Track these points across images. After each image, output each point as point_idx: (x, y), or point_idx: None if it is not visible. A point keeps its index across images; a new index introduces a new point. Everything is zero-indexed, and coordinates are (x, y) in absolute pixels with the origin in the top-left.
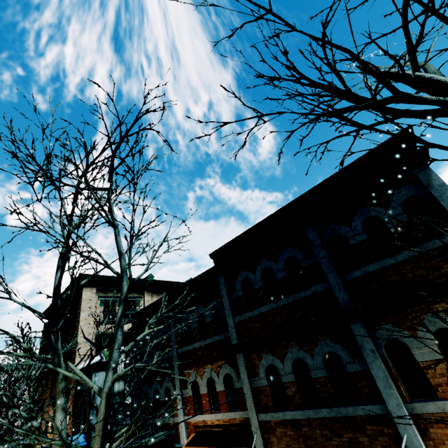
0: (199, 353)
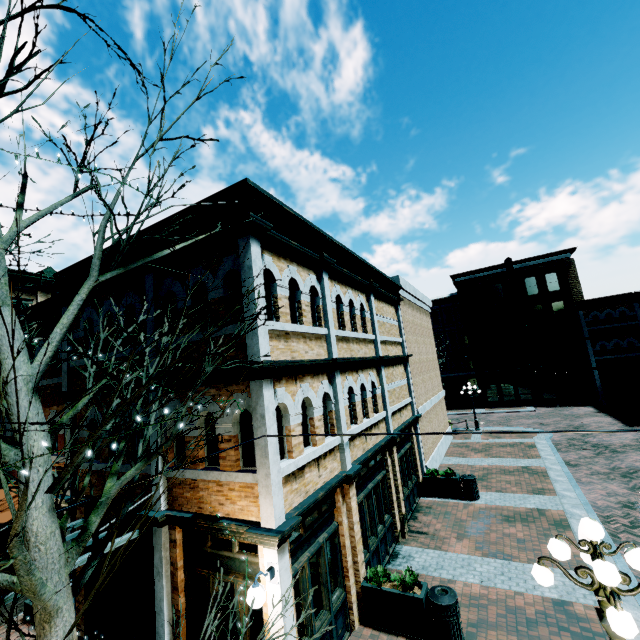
0: (48, 391)
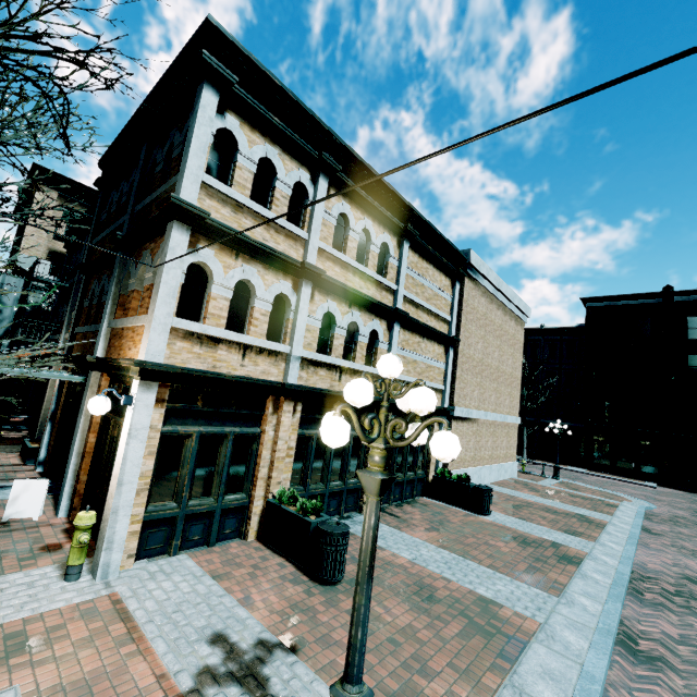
0: None
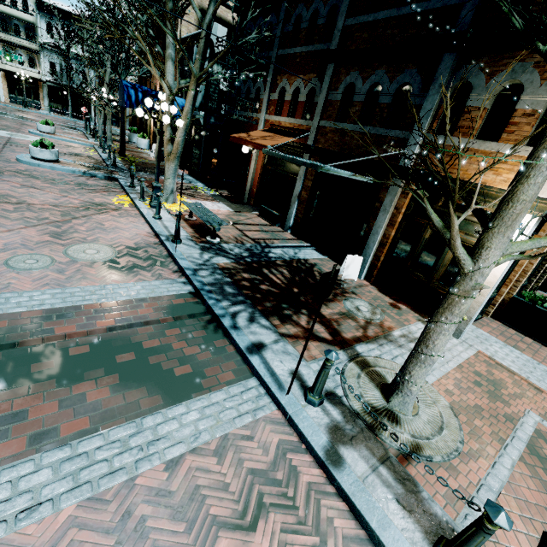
0: (297, 60)
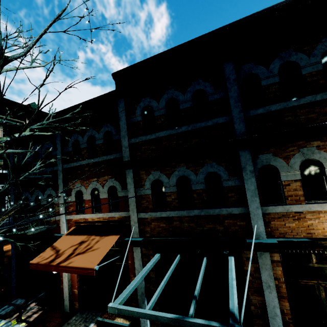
0: (86, 169)
